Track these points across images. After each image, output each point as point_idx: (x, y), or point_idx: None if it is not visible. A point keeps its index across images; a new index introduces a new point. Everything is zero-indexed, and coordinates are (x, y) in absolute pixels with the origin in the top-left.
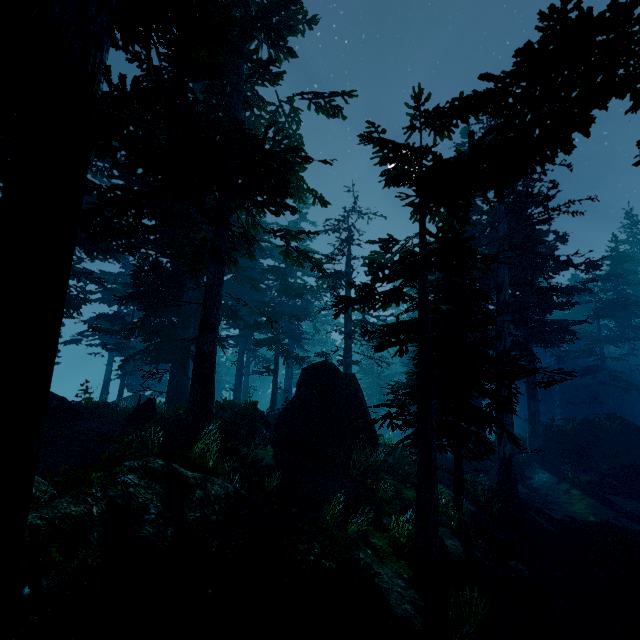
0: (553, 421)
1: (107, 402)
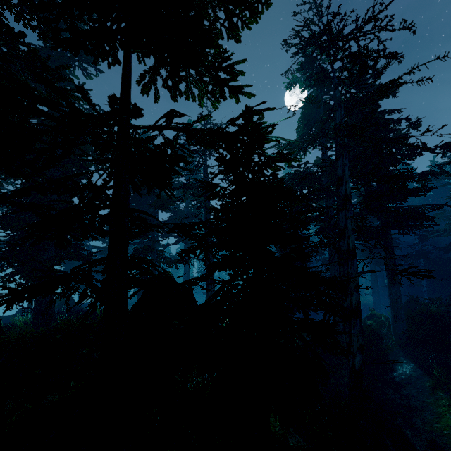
0: (417, 301)
1: None
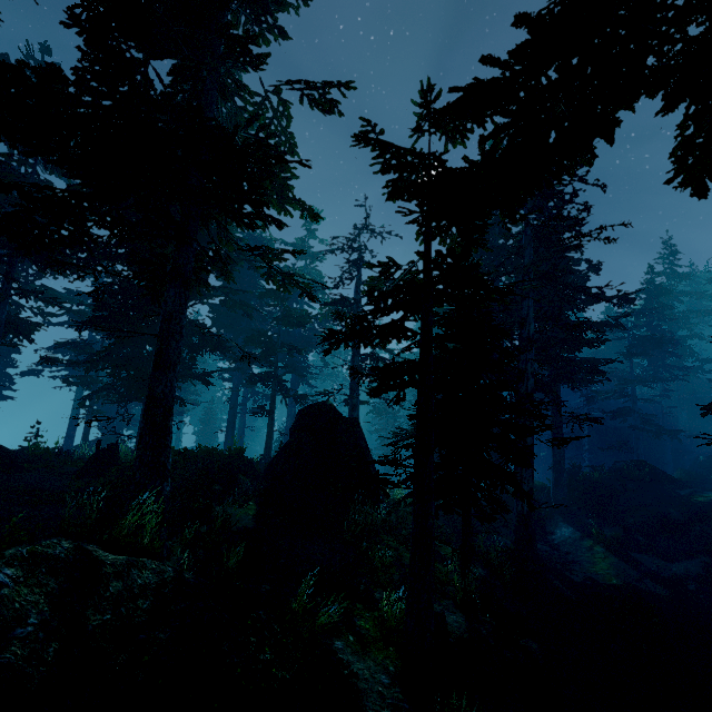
0: (580, 468)
1: (60, 448)
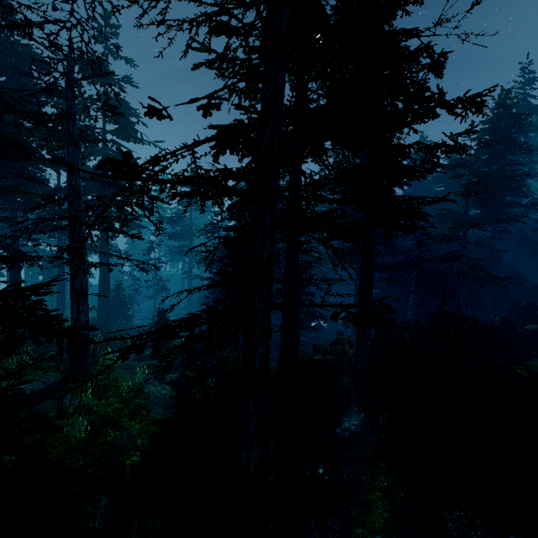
0: (394, 323)
1: None
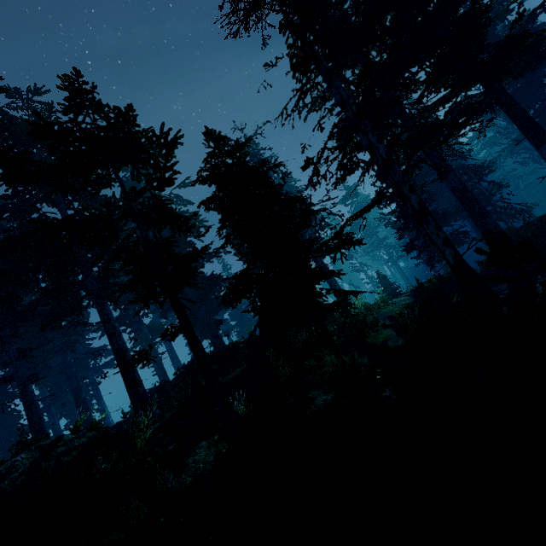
0: None
1: None
